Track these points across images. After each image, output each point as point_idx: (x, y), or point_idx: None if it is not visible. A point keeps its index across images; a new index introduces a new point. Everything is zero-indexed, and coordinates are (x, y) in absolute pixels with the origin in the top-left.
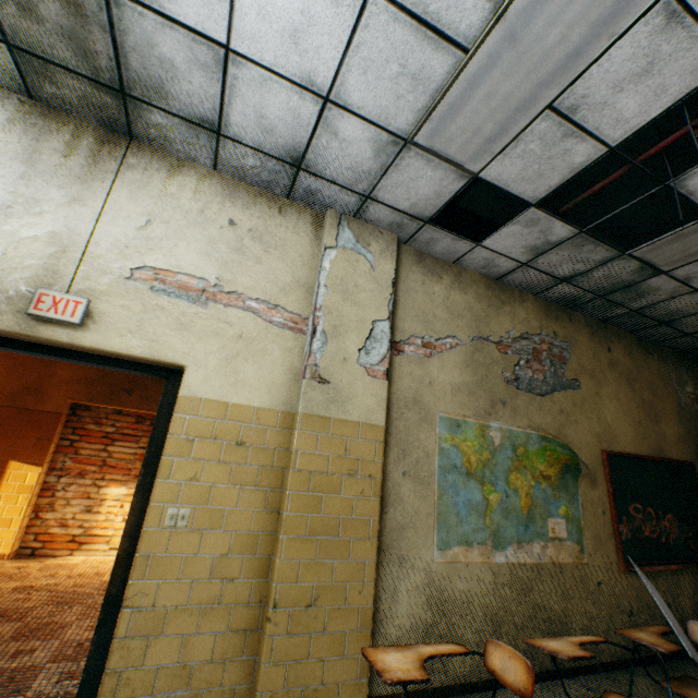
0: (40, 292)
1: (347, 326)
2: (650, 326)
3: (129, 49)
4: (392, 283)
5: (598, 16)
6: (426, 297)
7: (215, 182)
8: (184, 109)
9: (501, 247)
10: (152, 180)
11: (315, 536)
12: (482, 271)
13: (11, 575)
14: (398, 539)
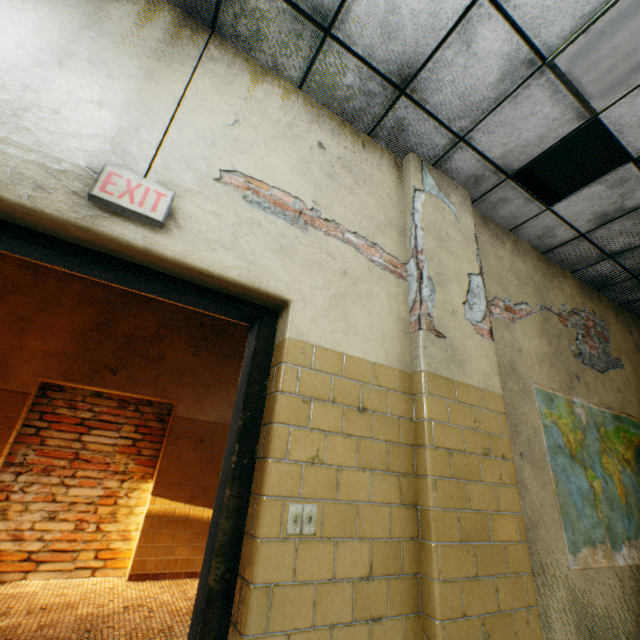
0: (109, 170)
1: (448, 275)
2: None
3: None
4: (474, 237)
5: None
6: (497, 259)
7: (300, 100)
8: None
9: (570, 212)
10: (236, 79)
11: (468, 541)
12: (534, 241)
13: None
14: (534, 541)
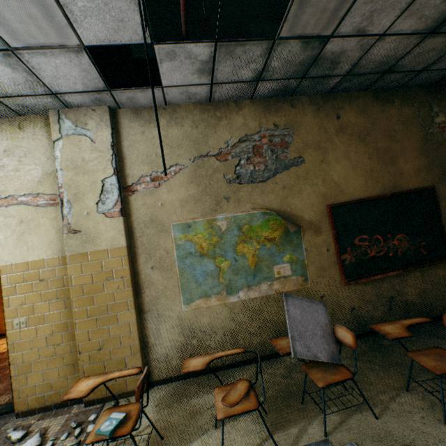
0: None
1: (84, 191)
2: (377, 79)
3: None
4: (110, 146)
5: None
6: (148, 143)
7: None
8: None
9: (178, 81)
10: None
11: (94, 316)
12: (192, 101)
13: None
14: (155, 305)
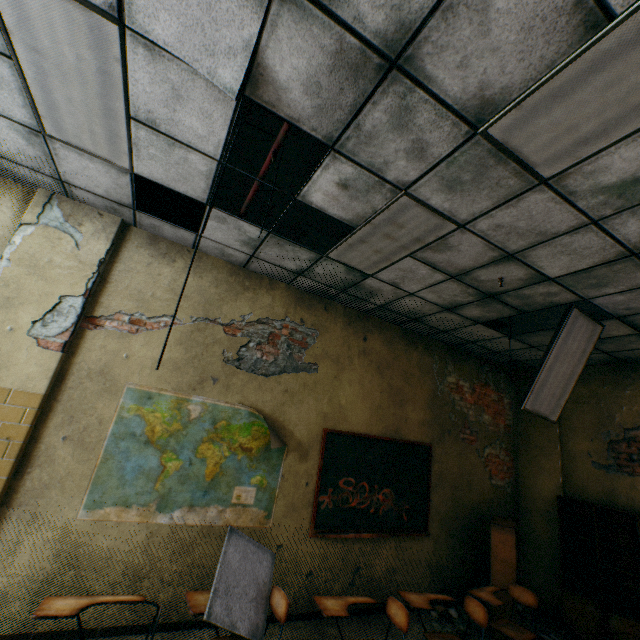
0: None
1: (25, 299)
2: (407, 321)
3: None
4: (99, 262)
5: (89, 40)
6: (150, 277)
7: None
8: None
9: (218, 238)
10: None
11: None
12: (225, 258)
13: None
14: (38, 497)
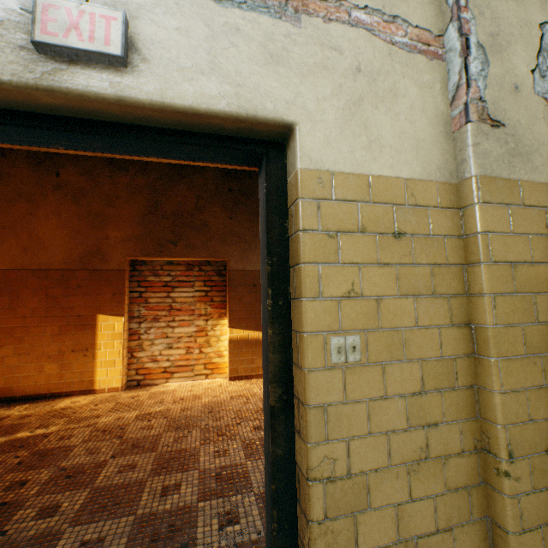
0: (42, 3)
1: (507, 35)
2: None
3: None
4: None
5: None
6: None
7: None
8: None
9: None
10: None
11: (535, 353)
12: None
13: (129, 405)
14: None
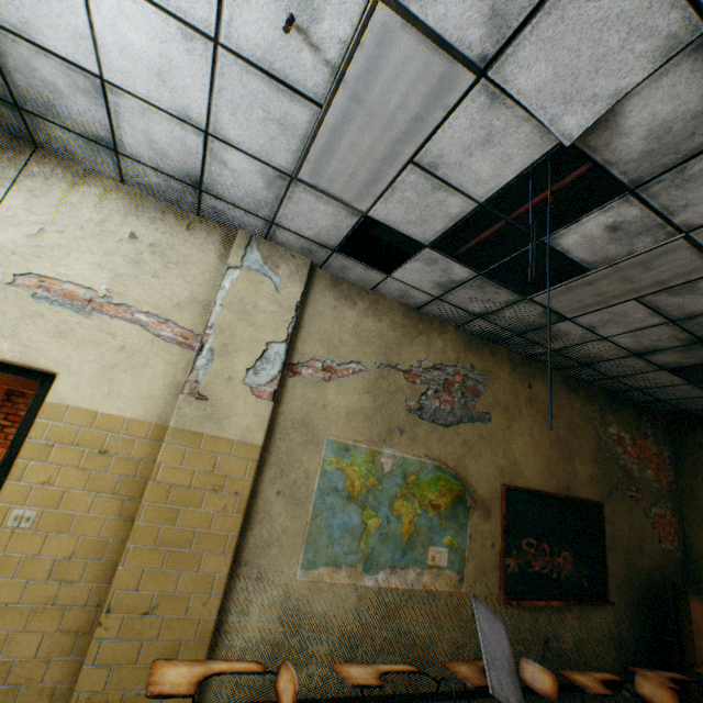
0: None
1: (238, 346)
2: (573, 366)
3: (12, 69)
4: (296, 306)
5: (428, 90)
6: (336, 321)
7: (122, 195)
8: (79, 127)
9: (410, 280)
10: (52, 189)
11: (165, 546)
12: (401, 300)
13: None
14: (260, 555)
